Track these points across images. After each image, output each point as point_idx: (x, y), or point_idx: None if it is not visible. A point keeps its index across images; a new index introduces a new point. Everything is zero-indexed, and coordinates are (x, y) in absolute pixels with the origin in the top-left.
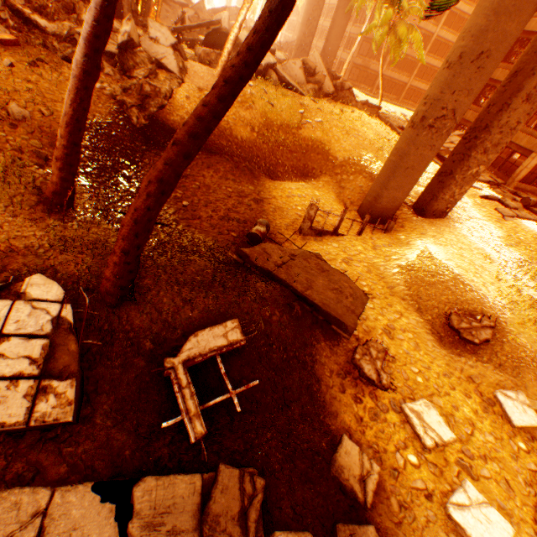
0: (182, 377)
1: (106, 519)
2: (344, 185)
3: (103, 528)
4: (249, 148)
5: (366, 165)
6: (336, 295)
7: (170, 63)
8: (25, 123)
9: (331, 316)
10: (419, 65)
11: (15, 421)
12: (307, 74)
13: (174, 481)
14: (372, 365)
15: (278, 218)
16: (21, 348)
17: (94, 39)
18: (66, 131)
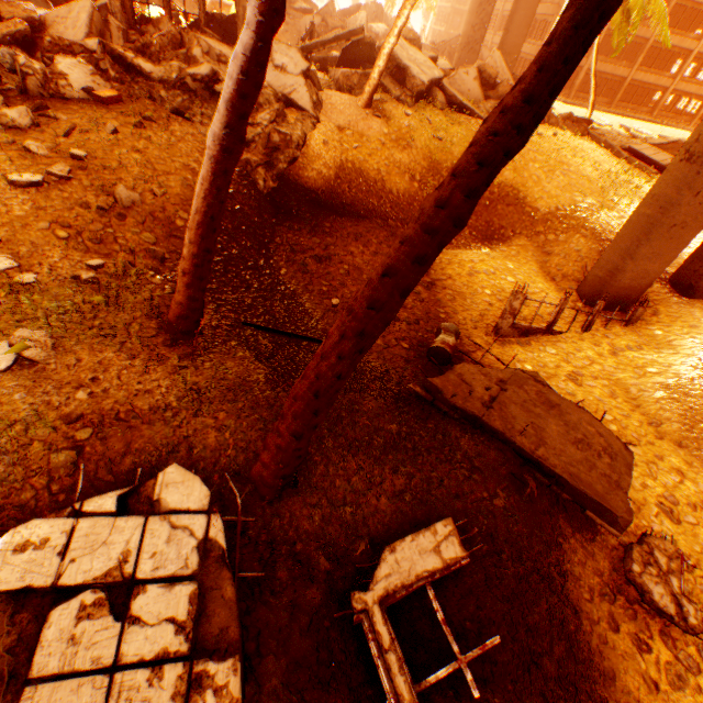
0: (381, 630)
1: None
2: (550, 249)
3: None
4: (408, 206)
5: (584, 217)
6: (582, 453)
7: (301, 97)
8: (135, 211)
9: (585, 497)
10: (648, 48)
11: None
12: (484, 86)
13: None
14: (663, 585)
15: (460, 311)
16: (161, 604)
17: (239, 101)
18: (197, 234)
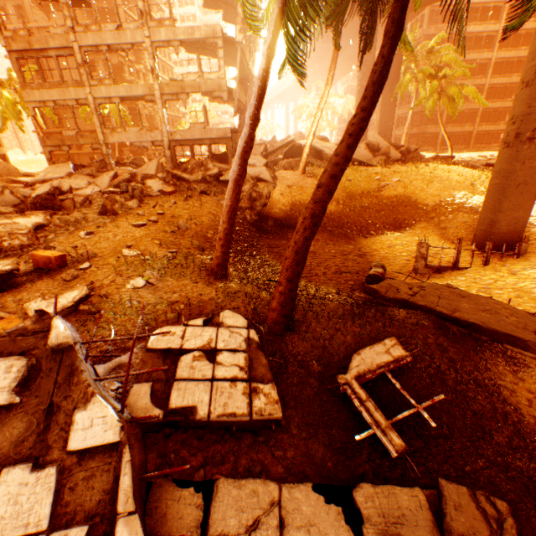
0: (359, 391)
1: (336, 521)
2: (444, 225)
3: (337, 529)
4: (338, 218)
5: (462, 202)
6: (491, 315)
7: (265, 176)
8: (187, 232)
9: (497, 334)
10: (480, 113)
11: (241, 412)
12: (372, 151)
13: (393, 491)
14: None
15: (387, 265)
16: (231, 359)
17: (244, 154)
18: (226, 217)
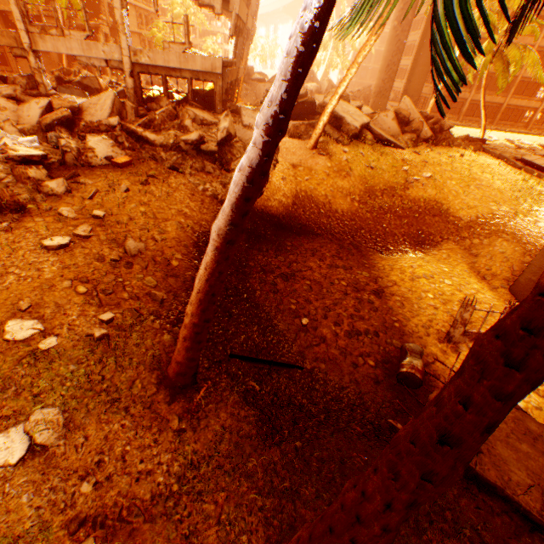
0: None
1: None
2: (476, 251)
3: None
4: (351, 221)
5: (503, 223)
6: None
7: None
8: (140, 257)
9: None
10: (517, 82)
11: None
12: (400, 123)
13: None
14: None
15: (411, 317)
16: None
17: (243, 203)
18: (198, 308)
